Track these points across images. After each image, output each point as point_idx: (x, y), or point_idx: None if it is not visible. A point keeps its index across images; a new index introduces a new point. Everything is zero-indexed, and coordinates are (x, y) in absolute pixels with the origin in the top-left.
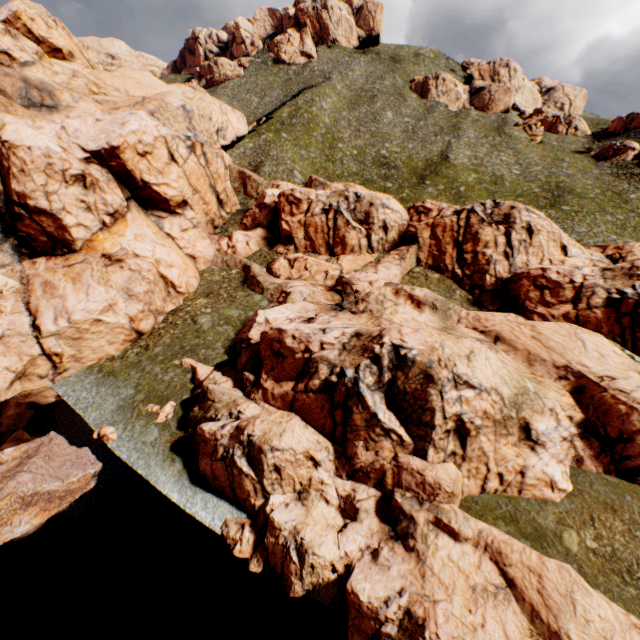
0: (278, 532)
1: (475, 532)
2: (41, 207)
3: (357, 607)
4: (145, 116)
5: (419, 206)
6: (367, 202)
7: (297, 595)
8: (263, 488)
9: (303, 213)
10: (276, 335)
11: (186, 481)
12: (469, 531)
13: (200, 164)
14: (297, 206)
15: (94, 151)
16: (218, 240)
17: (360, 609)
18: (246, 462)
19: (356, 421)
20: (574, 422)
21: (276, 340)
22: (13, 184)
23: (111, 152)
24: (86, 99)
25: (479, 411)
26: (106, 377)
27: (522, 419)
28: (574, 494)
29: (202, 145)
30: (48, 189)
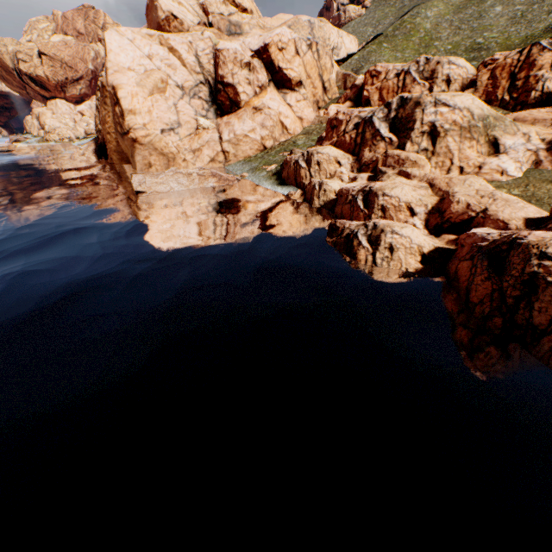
0: (312, 183)
1: (421, 174)
2: (229, 83)
3: (340, 194)
4: (285, 28)
5: (487, 60)
6: (434, 62)
7: (315, 207)
8: (310, 174)
9: (380, 82)
10: (334, 117)
11: (275, 184)
12: (417, 172)
13: (314, 58)
14: (377, 78)
15: (256, 50)
16: (318, 111)
17: (341, 194)
18: (304, 164)
19: (366, 137)
20: (545, 142)
21: (334, 119)
22: (219, 71)
23: (264, 48)
24: (256, 28)
25: (449, 121)
26: (246, 162)
27: (491, 136)
28: (520, 178)
29: (316, 44)
30: (233, 72)
